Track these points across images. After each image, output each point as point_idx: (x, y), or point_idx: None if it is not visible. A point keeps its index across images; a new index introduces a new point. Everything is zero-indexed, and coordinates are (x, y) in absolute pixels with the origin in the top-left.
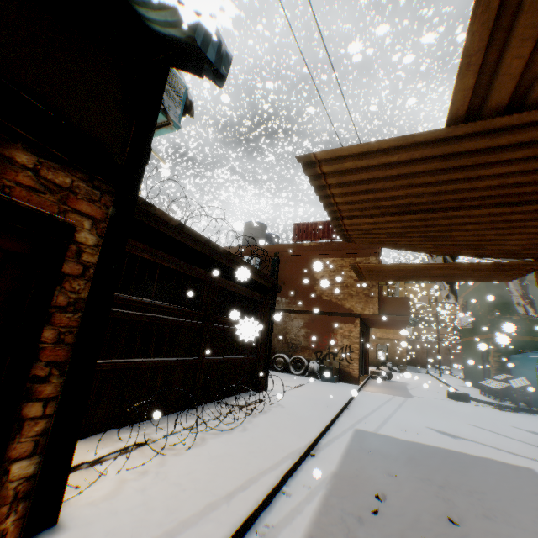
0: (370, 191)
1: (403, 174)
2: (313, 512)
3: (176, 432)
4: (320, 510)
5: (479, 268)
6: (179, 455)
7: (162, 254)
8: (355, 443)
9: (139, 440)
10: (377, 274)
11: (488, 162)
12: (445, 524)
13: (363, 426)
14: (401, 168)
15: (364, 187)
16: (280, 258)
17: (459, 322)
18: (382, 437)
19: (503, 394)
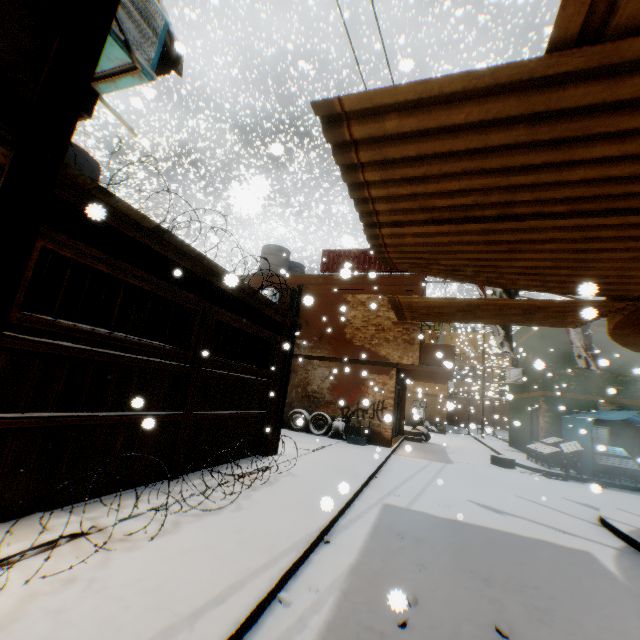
0: (420, 180)
1: (470, 152)
2: (319, 629)
3: (141, 514)
4: (329, 626)
5: (546, 308)
6: (134, 550)
7: (130, 267)
8: (382, 523)
9: (76, 528)
10: (421, 312)
11: (593, 137)
12: (492, 638)
13: (393, 500)
14: (468, 138)
15: (412, 171)
16: (304, 292)
17: (508, 377)
18: (415, 514)
19: (552, 460)
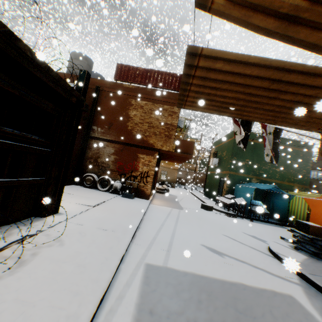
0: None
1: None
2: None
3: None
4: None
5: None
6: None
7: None
8: (144, 305)
9: None
10: (207, 94)
11: None
12: None
13: (153, 257)
14: None
15: None
16: (100, 92)
17: (212, 162)
18: (172, 276)
19: (229, 206)
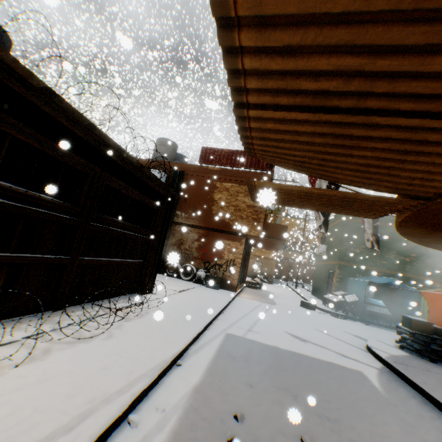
0: (292, 55)
1: (348, 20)
2: None
3: (18, 340)
4: None
5: (361, 201)
6: None
7: (16, 122)
8: (223, 349)
9: None
10: None
11: None
12: None
13: (234, 331)
14: None
15: (287, 38)
16: (185, 176)
17: (318, 250)
18: (248, 342)
19: (339, 306)
